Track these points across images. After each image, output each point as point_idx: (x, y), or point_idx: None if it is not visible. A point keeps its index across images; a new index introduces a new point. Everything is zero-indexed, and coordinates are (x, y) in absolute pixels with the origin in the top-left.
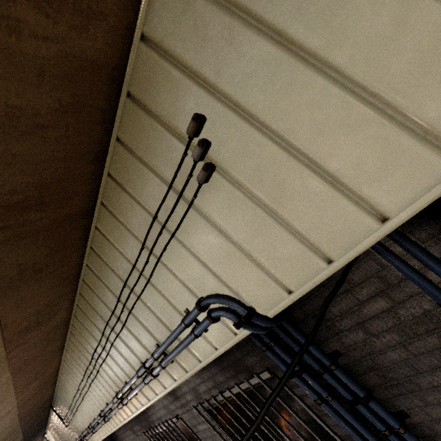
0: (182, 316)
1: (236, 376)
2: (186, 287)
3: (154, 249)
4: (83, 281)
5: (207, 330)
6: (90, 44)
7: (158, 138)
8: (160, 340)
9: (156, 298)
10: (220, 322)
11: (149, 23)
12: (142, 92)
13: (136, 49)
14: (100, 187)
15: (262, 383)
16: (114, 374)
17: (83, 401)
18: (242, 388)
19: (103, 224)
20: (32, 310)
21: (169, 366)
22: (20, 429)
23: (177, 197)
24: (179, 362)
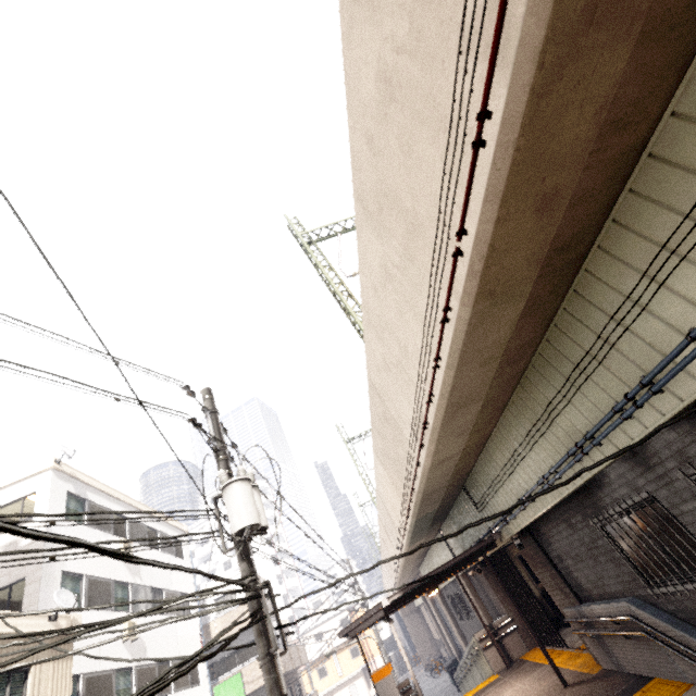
0: (684, 337)
1: None
2: (693, 306)
3: (656, 276)
4: (553, 326)
5: None
6: (634, 137)
7: (678, 181)
8: (648, 371)
9: (651, 324)
10: None
11: (681, 104)
12: (665, 151)
13: (664, 123)
14: (600, 234)
15: None
16: (572, 425)
17: (515, 471)
18: None
19: (594, 265)
20: (519, 343)
21: (656, 399)
22: (444, 491)
23: (693, 224)
24: (672, 391)
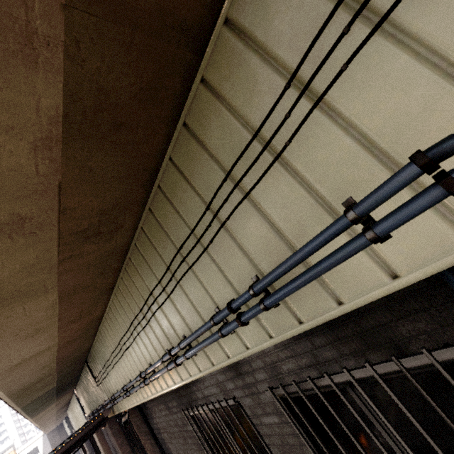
0: (332, 216)
1: (363, 353)
2: (367, 149)
3: (314, 79)
4: (157, 188)
5: (390, 236)
6: None
7: None
8: (264, 269)
9: (283, 188)
10: (438, 213)
11: None
12: None
13: None
14: None
15: (436, 366)
16: (170, 325)
17: (122, 358)
18: (376, 372)
19: (216, 67)
20: (96, 203)
21: (267, 313)
22: (55, 375)
23: None
24: (291, 305)
